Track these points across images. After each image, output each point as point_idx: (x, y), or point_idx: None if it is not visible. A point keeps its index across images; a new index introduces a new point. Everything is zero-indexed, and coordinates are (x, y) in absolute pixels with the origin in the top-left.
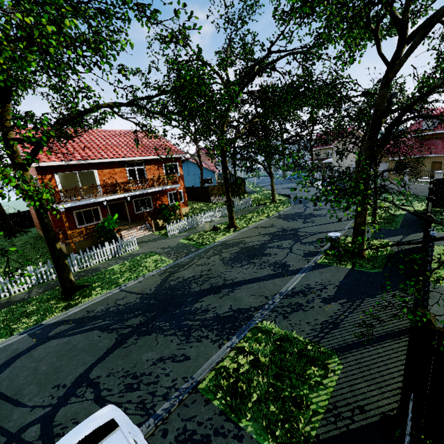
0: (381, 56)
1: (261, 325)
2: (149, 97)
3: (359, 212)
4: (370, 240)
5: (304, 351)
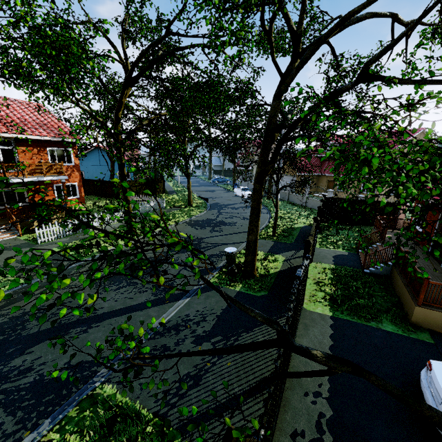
0: (275, 64)
1: (101, 389)
2: None
3: (251, 229)
4: (266, 255)
5: (140, 436)
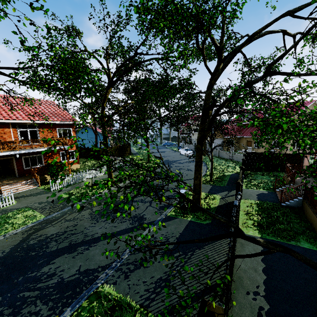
0: (207, 67)
1: (102, 288)
2: (16, 68)
3: (196, 176)
4: (207, 195)
5: None
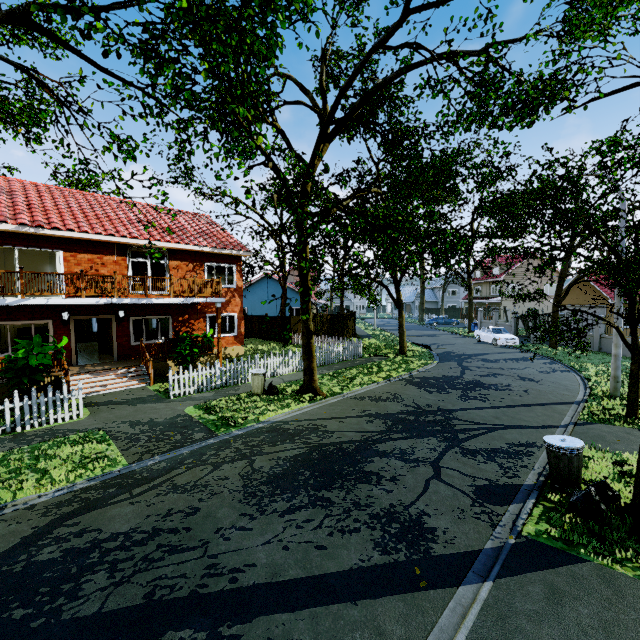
0: None
1: None
2: (73, 7)
3: None
4: None
5: None
